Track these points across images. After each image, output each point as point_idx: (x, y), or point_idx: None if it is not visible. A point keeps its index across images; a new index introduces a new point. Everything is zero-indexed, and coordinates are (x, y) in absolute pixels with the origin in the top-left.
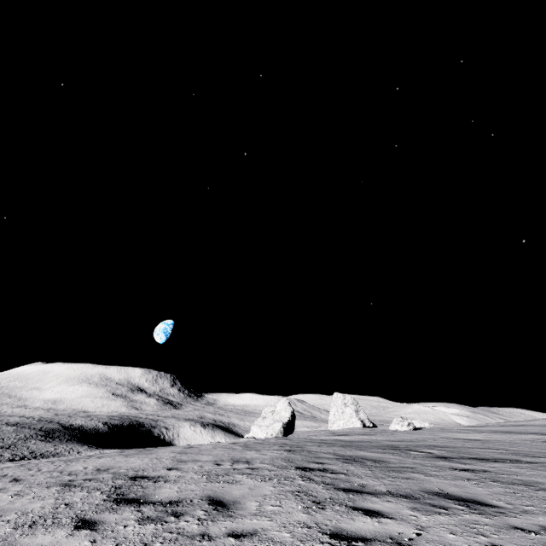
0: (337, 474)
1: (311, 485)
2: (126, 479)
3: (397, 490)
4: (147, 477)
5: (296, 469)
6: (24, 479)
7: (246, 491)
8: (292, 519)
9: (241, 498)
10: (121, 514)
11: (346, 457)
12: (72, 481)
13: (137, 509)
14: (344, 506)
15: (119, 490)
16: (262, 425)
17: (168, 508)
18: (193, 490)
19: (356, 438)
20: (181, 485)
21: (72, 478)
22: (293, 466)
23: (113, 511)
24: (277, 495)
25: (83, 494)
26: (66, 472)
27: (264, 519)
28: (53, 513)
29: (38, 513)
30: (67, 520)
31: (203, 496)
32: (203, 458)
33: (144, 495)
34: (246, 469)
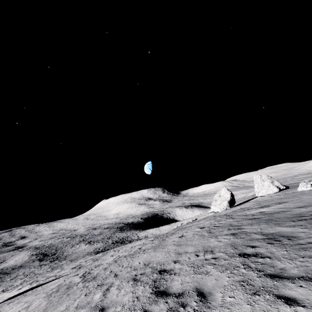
0: (264, 259)
1: (250, 273)
2: (157, 272)
3: (306, 273)
4: (165, 270)
5: (239, 256)
6: (118, 275)
7: (214, 282)
8: (241, 311)
9: (212, 289)
10: (159, 311)
11: (269, 236)
12: (136, 276)
13: (166, 301)
14: (271, 294)
15: (156, 284)
16: (216, 204)
17: (179, 299)
18: (188, 282)
19: (274, 209)
20: (182, 278)
21: (136, 273)
22: (237, 253)
23: (156, 303)
24: (231, 285)
25: (142, 288)
26: (133, 267)
27: (226, 310)
28: (133, 305)
29: (128, 305)
30: (139, 311)
31: (193, 287)
32: (189, 250)
33: (167, 287)
34: (211, 259)
